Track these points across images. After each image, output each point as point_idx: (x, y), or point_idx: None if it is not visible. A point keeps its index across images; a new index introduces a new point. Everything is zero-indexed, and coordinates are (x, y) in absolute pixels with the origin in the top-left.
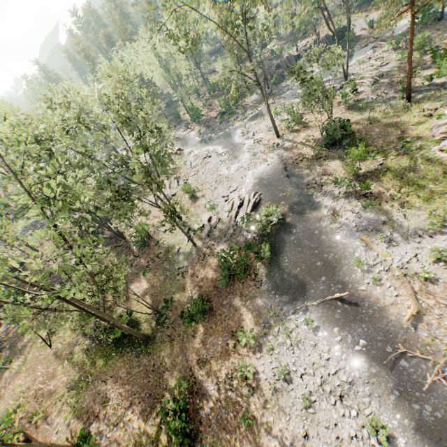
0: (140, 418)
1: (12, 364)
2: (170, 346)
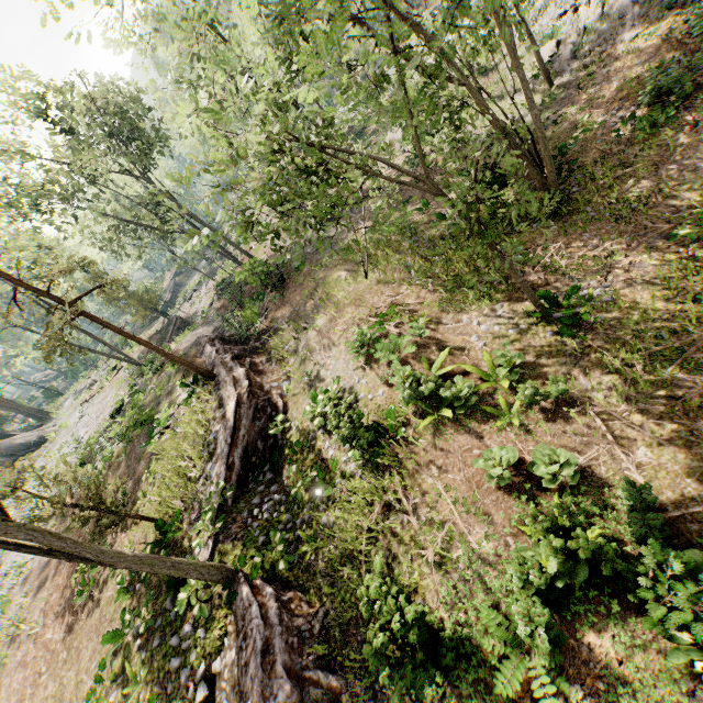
0: (655, 254)
1: (310, 323)
2: (620, 182)
